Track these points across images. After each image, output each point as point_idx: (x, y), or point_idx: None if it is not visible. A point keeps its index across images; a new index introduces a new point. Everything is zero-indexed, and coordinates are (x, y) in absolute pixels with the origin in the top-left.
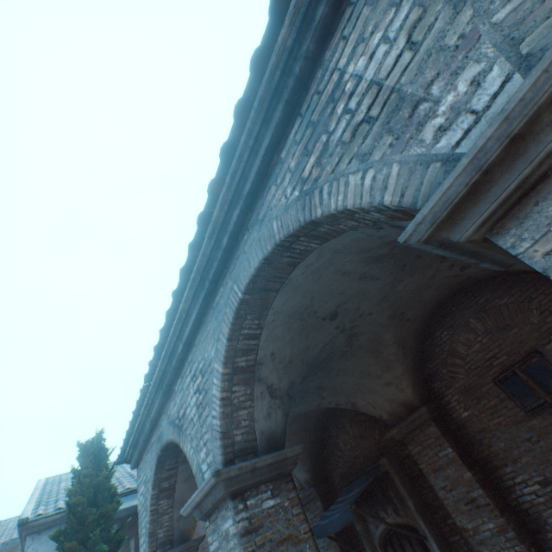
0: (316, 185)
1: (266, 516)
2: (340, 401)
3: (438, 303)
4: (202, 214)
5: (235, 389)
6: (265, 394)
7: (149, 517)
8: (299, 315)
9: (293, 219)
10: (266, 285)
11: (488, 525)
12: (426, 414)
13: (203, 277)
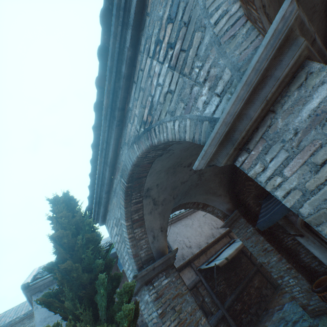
0: None
1: None
2: None
3: None
4: None
5: None
6: (262, 12)
7: (129, 243)
8: None
9: None
10: None
11: None
12: None
13: None
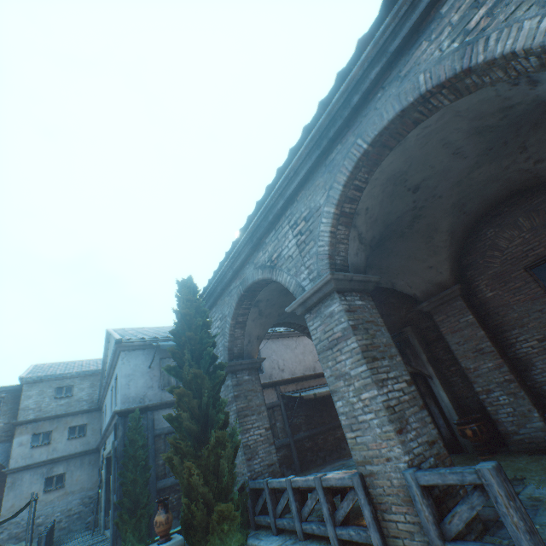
0: (483, 34)
1: (358, 308)
2: (381, 281)
3: (494, 203)
4: (342, 71)
5: (339, 228)
6: (356, 239)
7: (228, 338)
8: (394, 180)
9: (447, 69)
10: (387, 141)
11: (488, 365)
12: (457, 291)
13: (320, 137)
